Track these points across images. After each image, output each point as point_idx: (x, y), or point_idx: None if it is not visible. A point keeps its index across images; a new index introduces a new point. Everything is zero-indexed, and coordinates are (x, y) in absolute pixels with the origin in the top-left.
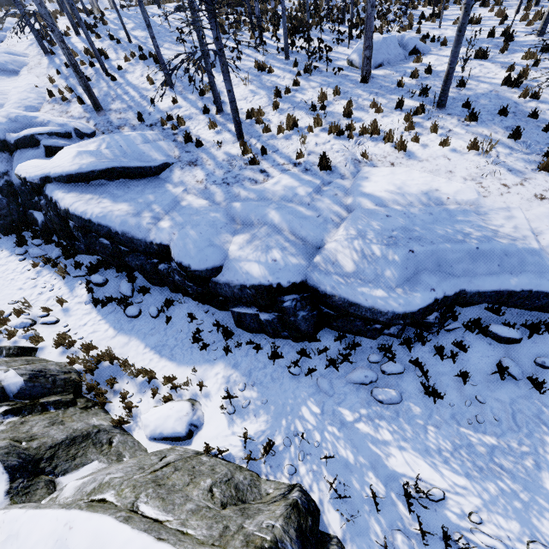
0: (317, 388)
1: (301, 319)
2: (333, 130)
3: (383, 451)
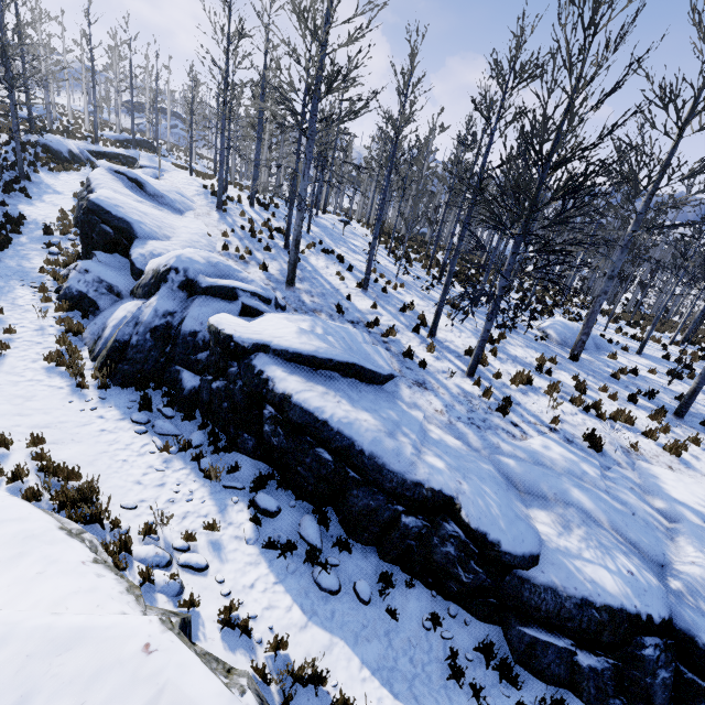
0: None
1: (659, 684)
2: (578, 403)
3: None
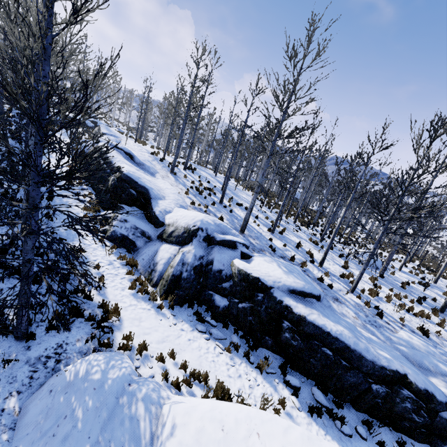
0: None
1: None
2: (403, 307)
3: None
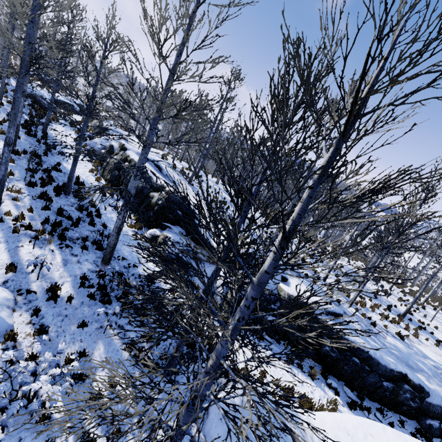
0: None
1: None
2: (383, 315)
3: None
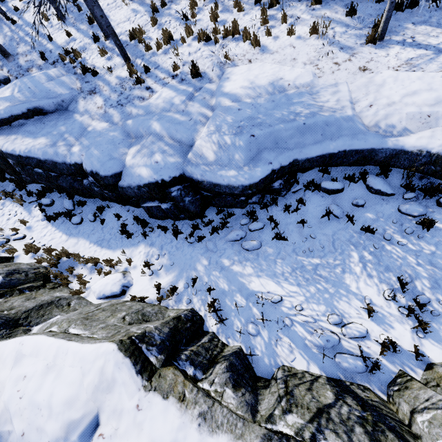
0: (206, 249)
1: (188, 203)
2: (201, 38)
3: (247, 280)
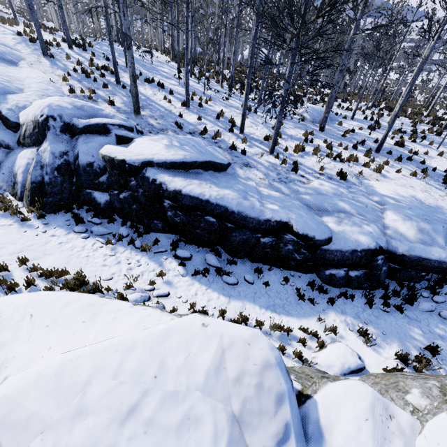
0: (408, 318)
1: (383, 272)
2: (330, 156)
3: None
